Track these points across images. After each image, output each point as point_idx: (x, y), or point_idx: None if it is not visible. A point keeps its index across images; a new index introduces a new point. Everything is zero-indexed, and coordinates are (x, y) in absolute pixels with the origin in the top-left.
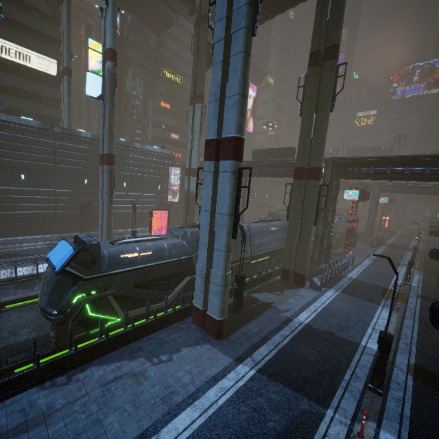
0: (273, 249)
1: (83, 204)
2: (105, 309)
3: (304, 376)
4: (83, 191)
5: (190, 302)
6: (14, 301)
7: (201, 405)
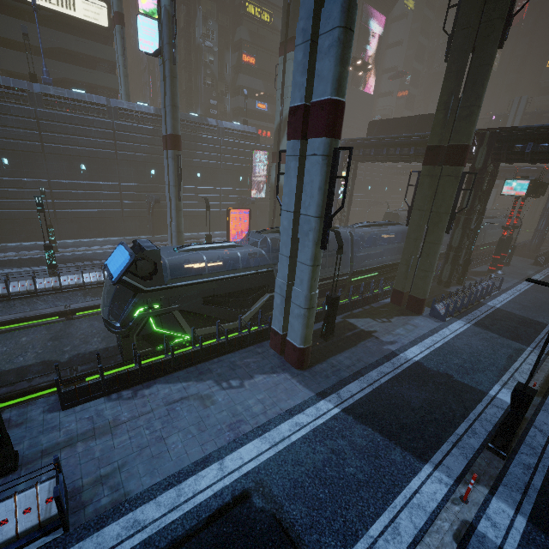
0: (384, 263)
1: (151, 201)
2: (172, 325)
3: (401, 423)
4: (150, 185)
5: (268, 323)
6: (83, 309)
7: (271, 438)
